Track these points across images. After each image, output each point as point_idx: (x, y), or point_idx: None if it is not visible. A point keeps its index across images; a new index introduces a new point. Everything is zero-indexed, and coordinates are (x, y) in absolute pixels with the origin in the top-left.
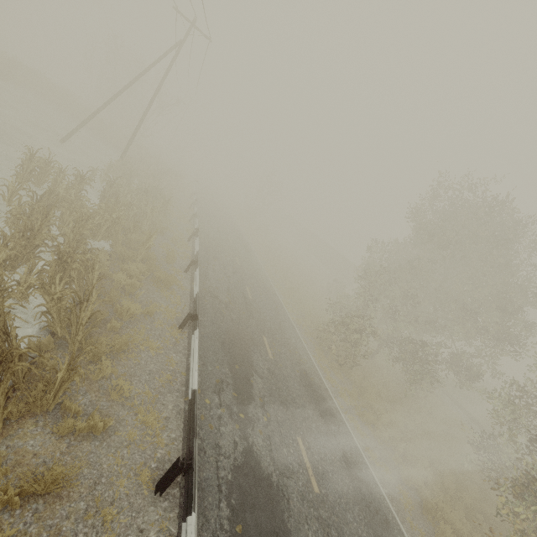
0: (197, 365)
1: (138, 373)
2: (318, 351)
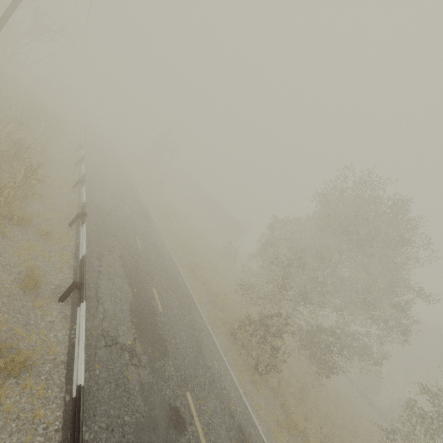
0: None
1: None
2: (238, 362)
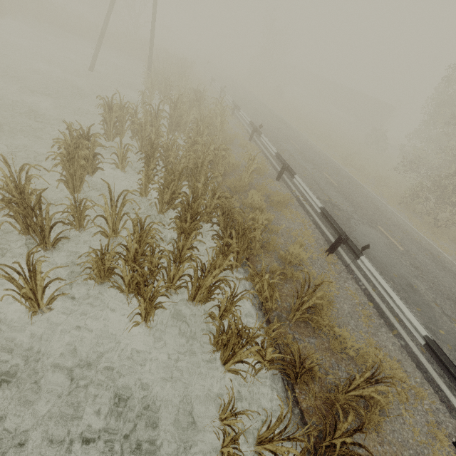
0: (403, 303)
1: (345, 321)
2: (414, 220)
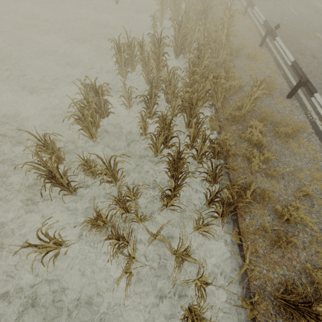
0: None
1: None
2: None
